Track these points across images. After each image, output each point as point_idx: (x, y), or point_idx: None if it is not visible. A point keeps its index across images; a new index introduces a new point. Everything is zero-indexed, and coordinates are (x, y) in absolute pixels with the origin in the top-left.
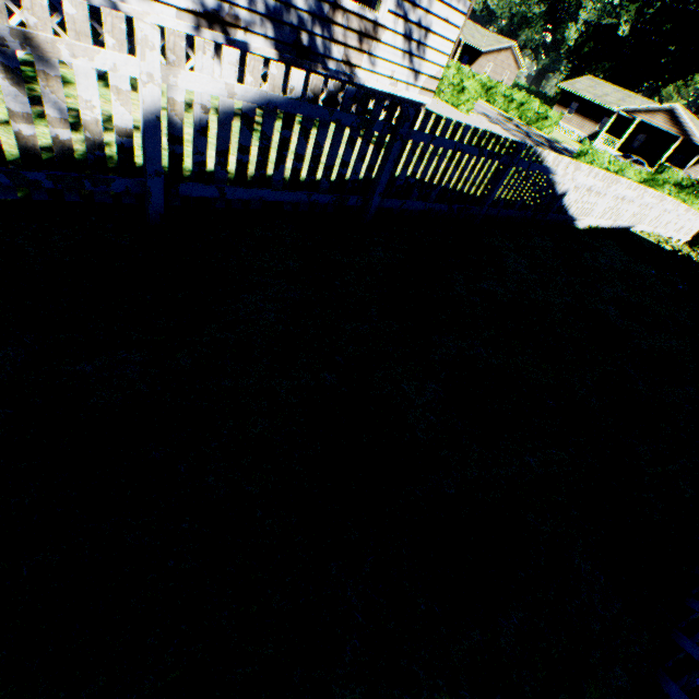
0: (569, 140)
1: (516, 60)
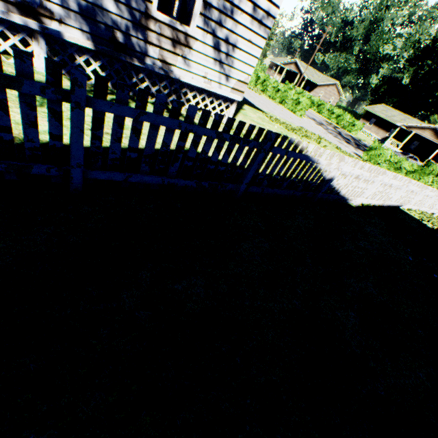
0: (369, 140)
1: (338, 91)
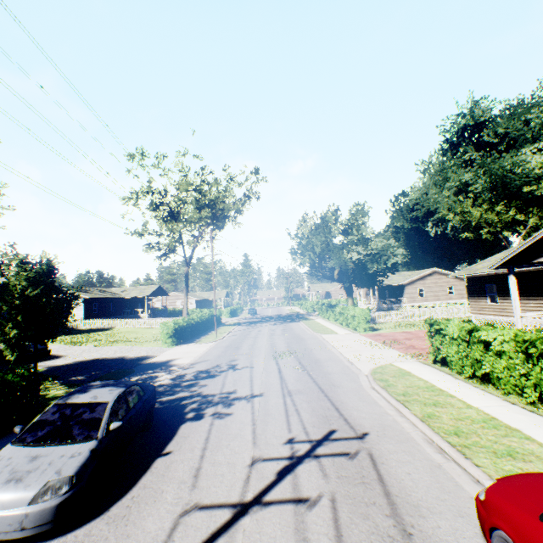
0: None
1: None
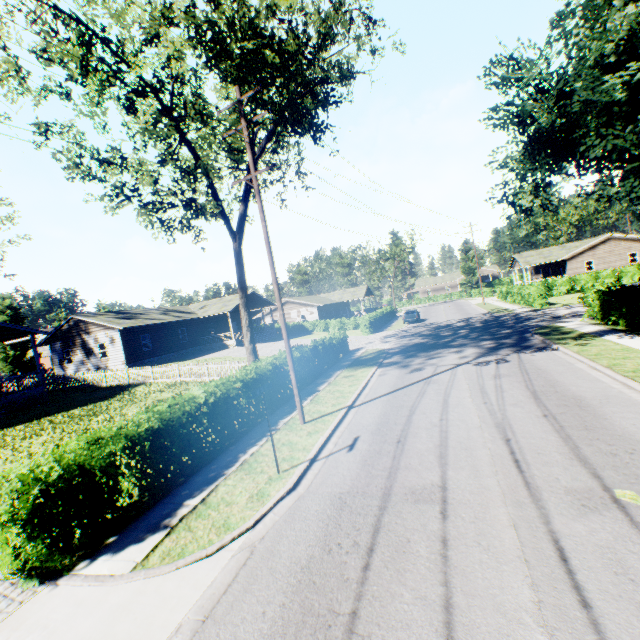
0: None
1: (635, 239)
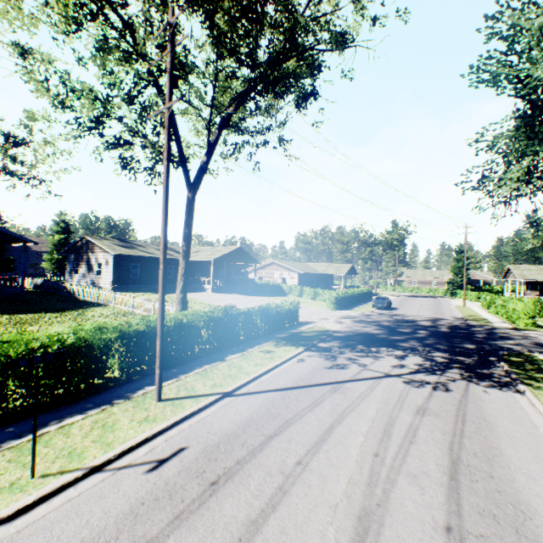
0: None
1: None
